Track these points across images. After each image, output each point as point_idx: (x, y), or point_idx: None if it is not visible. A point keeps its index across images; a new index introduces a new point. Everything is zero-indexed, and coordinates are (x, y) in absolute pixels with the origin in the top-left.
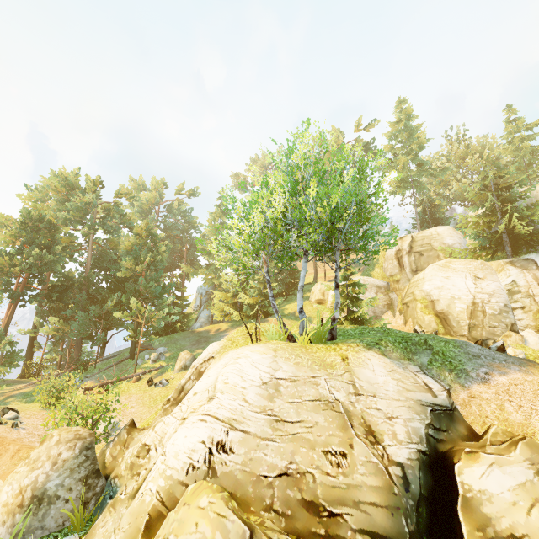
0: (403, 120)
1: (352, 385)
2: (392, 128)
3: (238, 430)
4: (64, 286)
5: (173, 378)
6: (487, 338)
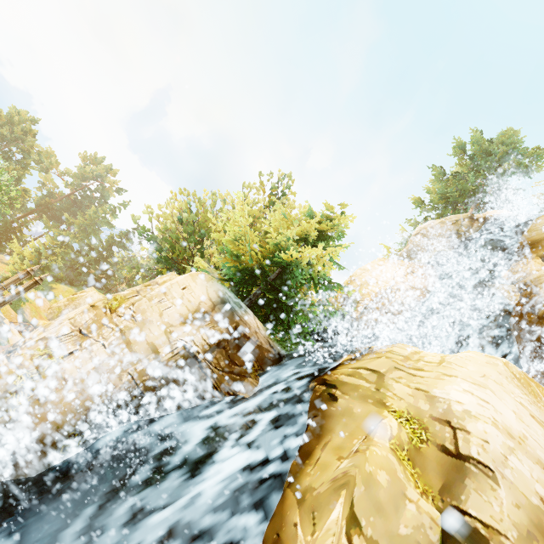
0: None
1: None
2: None
3: None
4: None
5: None
6: None
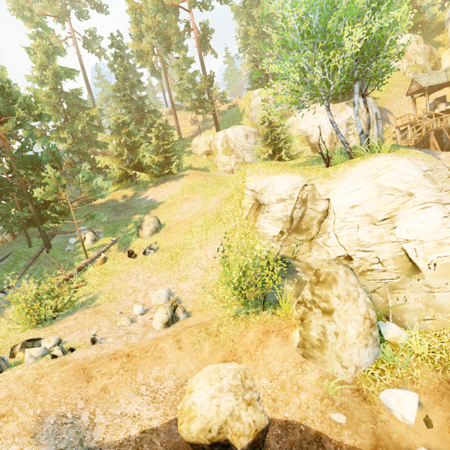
0: None
1: (445, 166)
2: None
3: (446, 204)
4: None
5: (155, 242)
6: None
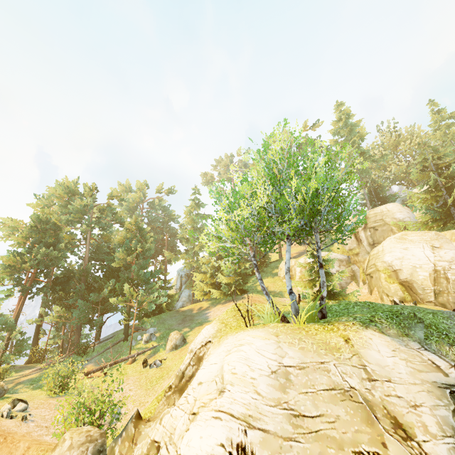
0: (344, 118)
1: (363, 369)
2: (335, 126)
3: (256, 429)
4: (66, 278)
5: (165, 358)
6: (454, 303)
